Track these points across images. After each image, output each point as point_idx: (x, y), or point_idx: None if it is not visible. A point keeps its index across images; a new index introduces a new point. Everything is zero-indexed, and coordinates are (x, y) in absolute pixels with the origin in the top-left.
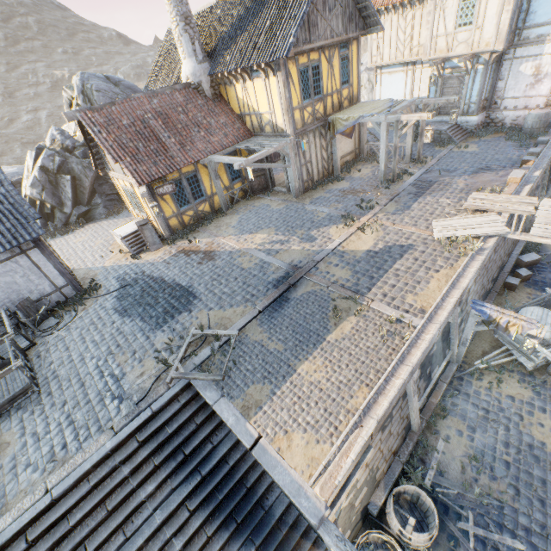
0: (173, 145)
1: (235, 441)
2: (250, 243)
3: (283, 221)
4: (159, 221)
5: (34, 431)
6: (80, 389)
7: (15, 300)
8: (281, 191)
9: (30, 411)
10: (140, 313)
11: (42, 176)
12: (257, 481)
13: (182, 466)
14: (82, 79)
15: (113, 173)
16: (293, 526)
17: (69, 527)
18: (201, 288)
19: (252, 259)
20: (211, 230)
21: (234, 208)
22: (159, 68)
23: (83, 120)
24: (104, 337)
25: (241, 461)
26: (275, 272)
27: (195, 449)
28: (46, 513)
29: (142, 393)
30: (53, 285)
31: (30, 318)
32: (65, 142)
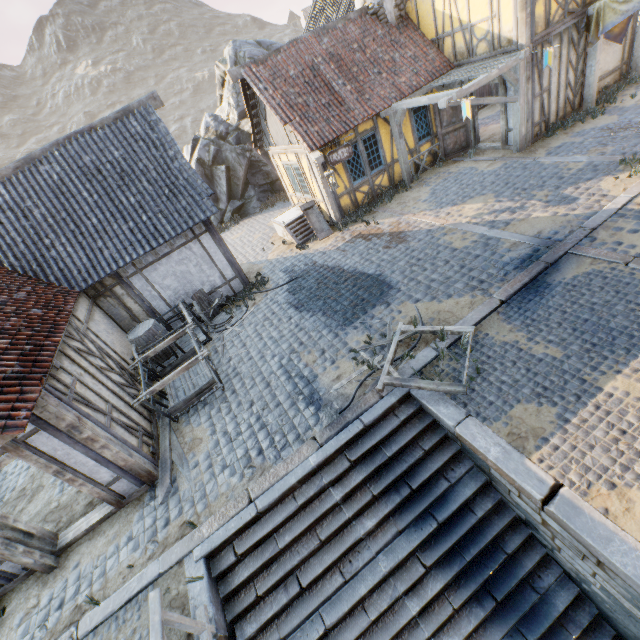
0: (349, 95)
1: (482, 483)
2: (458, 216)
3: (505, 184)
4: (329, 200)
5: (224, 430)
6: (266, 389)
7: (190, 292)
8: (491, 147)
9: (217, 408)
10: (321, 308)
11: (199, 169)
12: (520, 548)
13: (407, 503)
14: (234, 48)
15: (273, 148)
16: (586, 629)
17: (278, 549)
18: (396, 276)
19: (467, 236)
20: (392, 208)
21: (420, 180)
22: (318, 13)
23: (247, 76)
24: (282, 333)
25: (492, 514)
26: (511, 249)
27: (423, 484)
28: (252, 526)
29: (343, 400)
30: (223, 277)
31: (205, 311)
32: (219, 128)
